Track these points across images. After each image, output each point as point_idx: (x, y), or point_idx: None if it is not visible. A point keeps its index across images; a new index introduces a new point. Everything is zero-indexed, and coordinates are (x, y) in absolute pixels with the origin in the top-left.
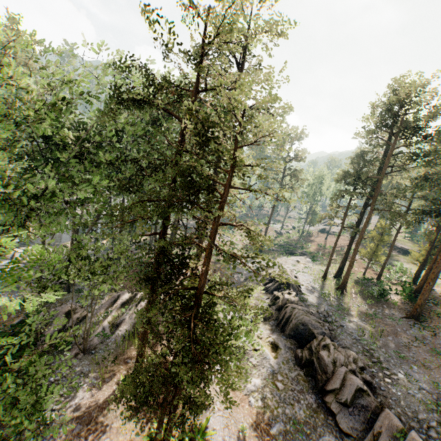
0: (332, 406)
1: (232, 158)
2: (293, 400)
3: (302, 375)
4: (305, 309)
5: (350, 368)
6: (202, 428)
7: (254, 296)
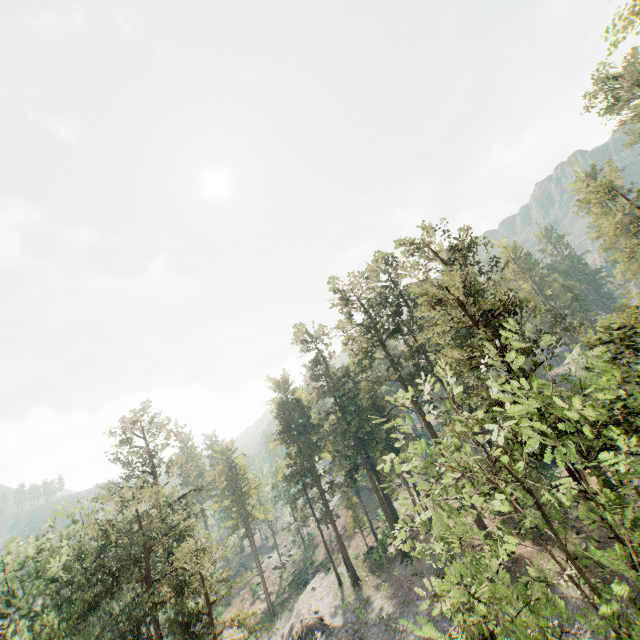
0: None
1: (203, 585)
2: None
3: None
4: (335, 639)
5: None
6: None
7: None
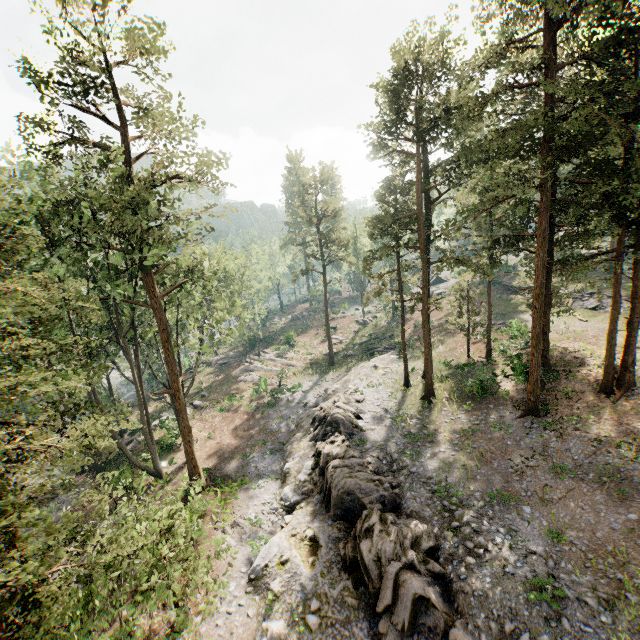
0: (389, 638)
1: None
2: None
3: (351, 587)
4: (356, 462)
5: (404, 561)
6: None
7: (299, 456)
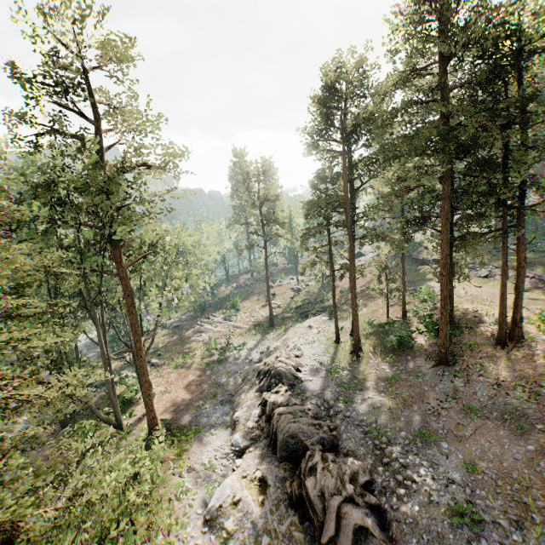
0: None
1: None
2: None
3: (297, 521)
4: (298, 409)
5: (344, 495)
6: None
7: (246, 406)
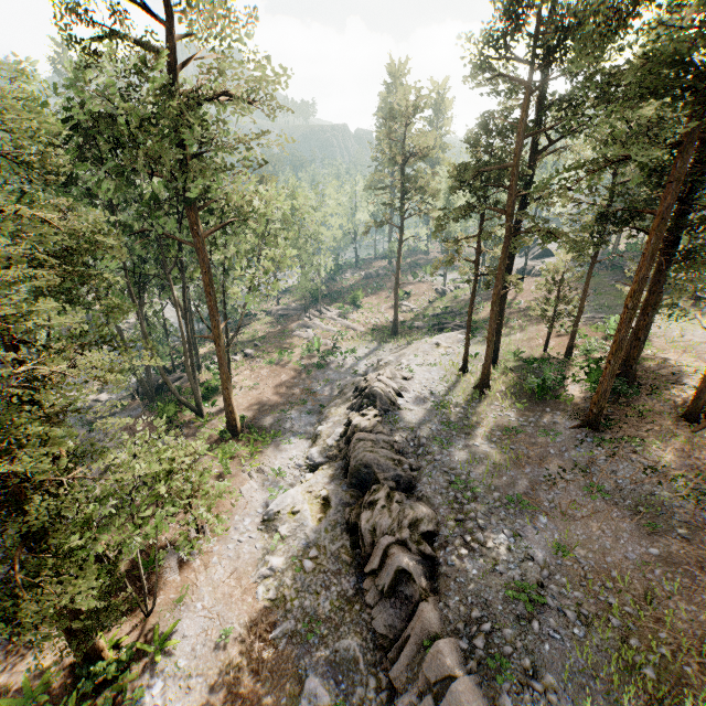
0: (370, 595)
1: None
2: (322, 586)
3: (348, 547)
4: (382, 439)
5: (397, 537)
6: (164, 637)
7: (333, 421)
